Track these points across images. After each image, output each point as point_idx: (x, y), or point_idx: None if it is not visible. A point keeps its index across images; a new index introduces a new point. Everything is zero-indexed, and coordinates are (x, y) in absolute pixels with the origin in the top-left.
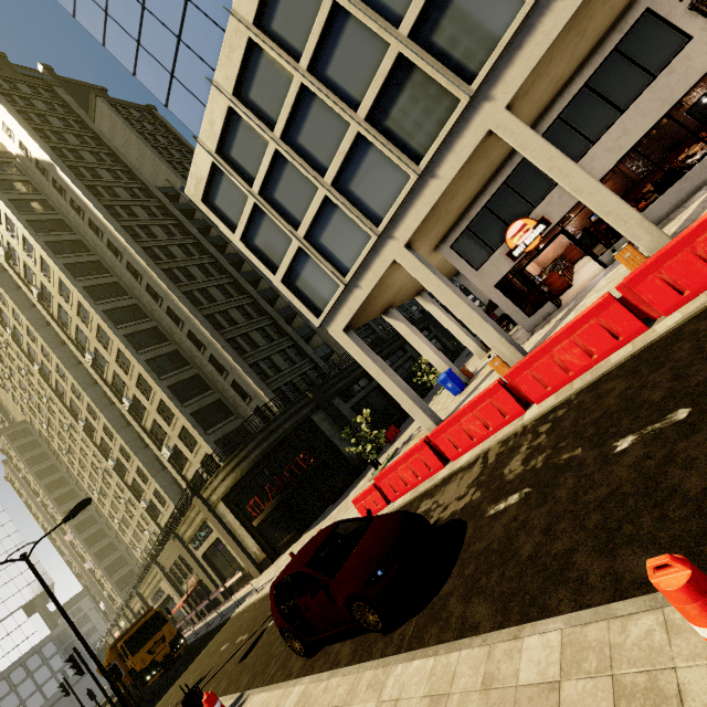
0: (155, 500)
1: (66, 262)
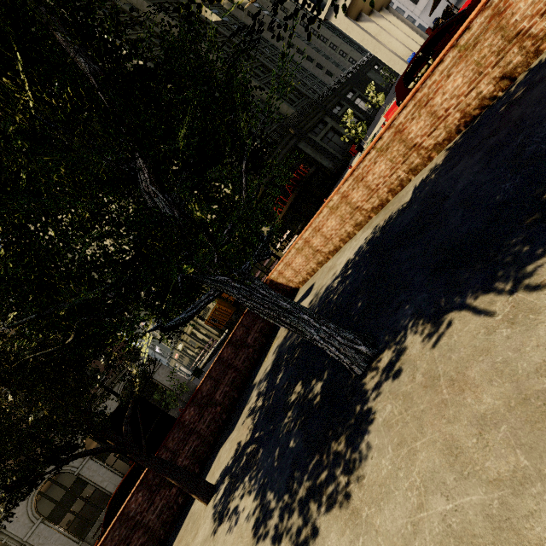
0: None
1: None
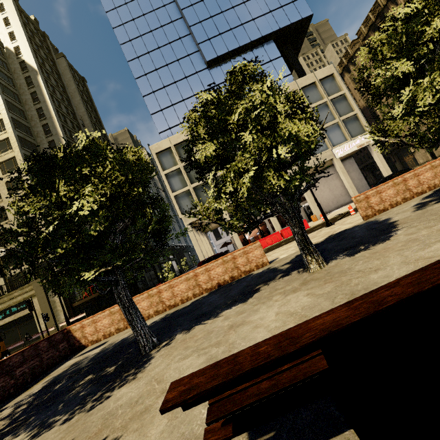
0: None
1: (13, 116)
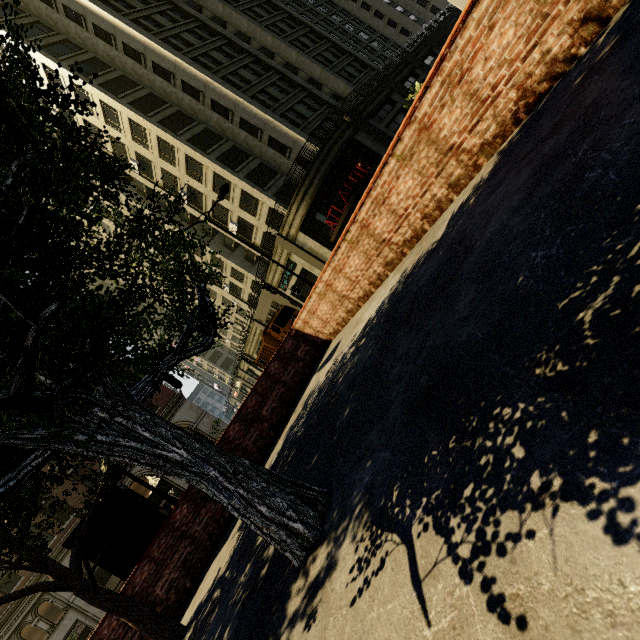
0: (234, 281)
1: (70, 64)
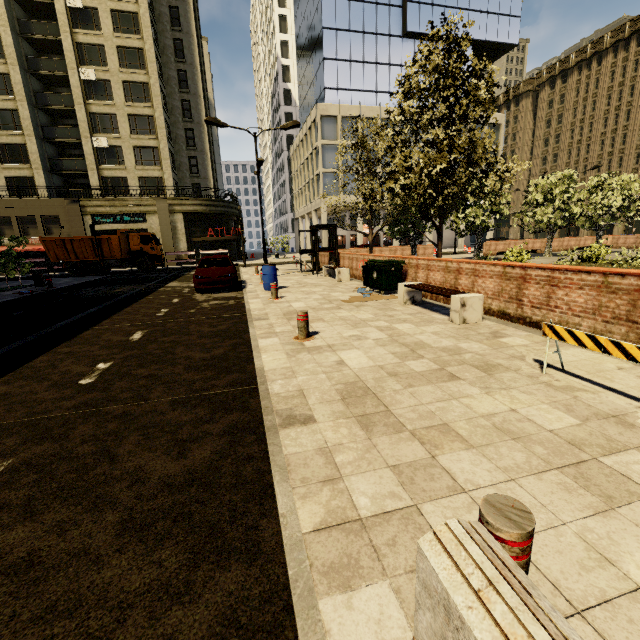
0: None
1: None
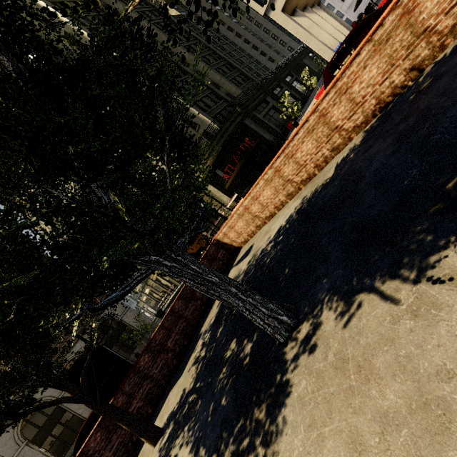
0: None
1: None
